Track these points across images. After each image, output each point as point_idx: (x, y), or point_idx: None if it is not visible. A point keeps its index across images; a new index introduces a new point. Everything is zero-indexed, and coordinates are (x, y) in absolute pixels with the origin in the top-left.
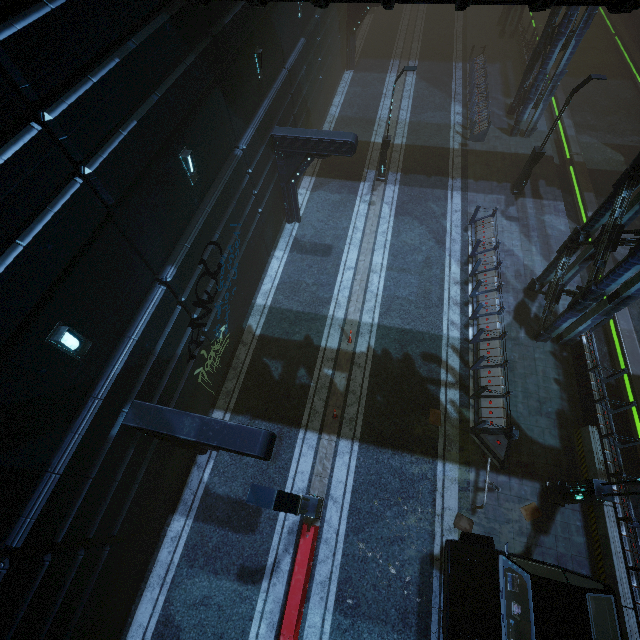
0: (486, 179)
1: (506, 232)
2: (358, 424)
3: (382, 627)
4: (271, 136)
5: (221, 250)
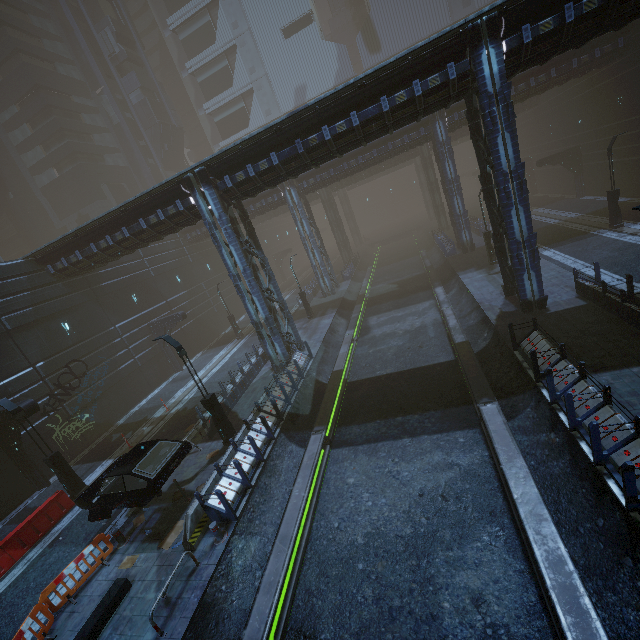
0: (299, 318)
1: None
2: None
3: (69, 546)
4: (147, 325)
5: (87, 366)
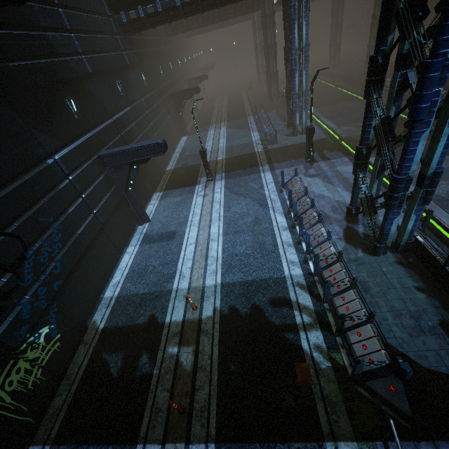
0: (286, 160)
1: (312, 184)
2: (211, 414)
3: None
4: (99, 157)
5: (23, 242)
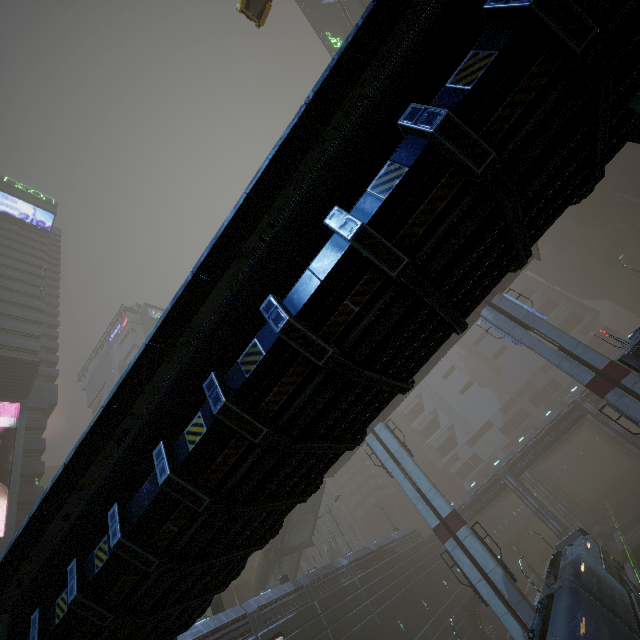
0: None
1: None
2: None
3: None
4: None
5: None
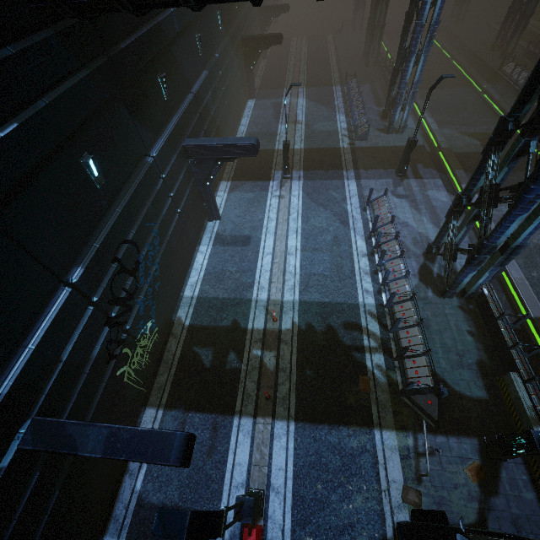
0: (374, 168)
1: (398, 208)
2: (291, 402)
3: None
4: (183, 146)
5: (138, 248)
